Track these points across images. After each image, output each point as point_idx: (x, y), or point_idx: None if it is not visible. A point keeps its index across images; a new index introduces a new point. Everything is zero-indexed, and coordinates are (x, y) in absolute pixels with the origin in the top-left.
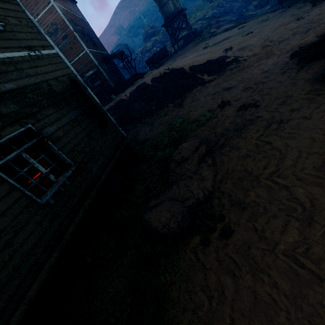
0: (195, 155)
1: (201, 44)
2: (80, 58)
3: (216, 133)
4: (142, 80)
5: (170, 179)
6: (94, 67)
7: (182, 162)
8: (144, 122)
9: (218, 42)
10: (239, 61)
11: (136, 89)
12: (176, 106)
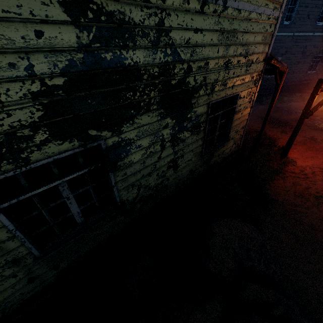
0: None
1: None
2: None
3: None
4: None
5: None
6: None
7: None
8: None
9: None
10: None
11: None
12: None
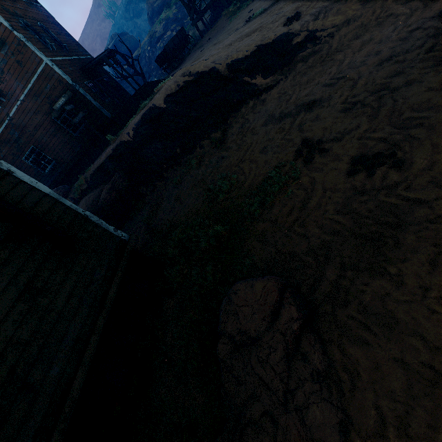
0: (274, 334)
1: (241, 14)
2: (40, 76)
3: (309, 241)
4: (151, 101)
5: (223, 389)
6: (68, 88)
7: (243, 345)
8: (168, 177)
9: (269, 6)
10: (318, 40)
11: (142, 121)
12: (215, 146)
